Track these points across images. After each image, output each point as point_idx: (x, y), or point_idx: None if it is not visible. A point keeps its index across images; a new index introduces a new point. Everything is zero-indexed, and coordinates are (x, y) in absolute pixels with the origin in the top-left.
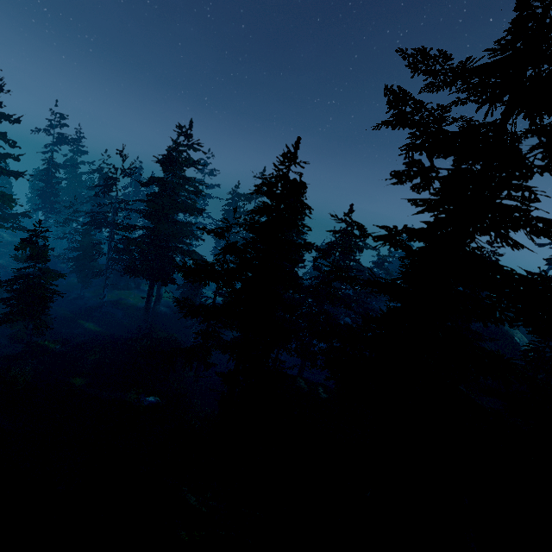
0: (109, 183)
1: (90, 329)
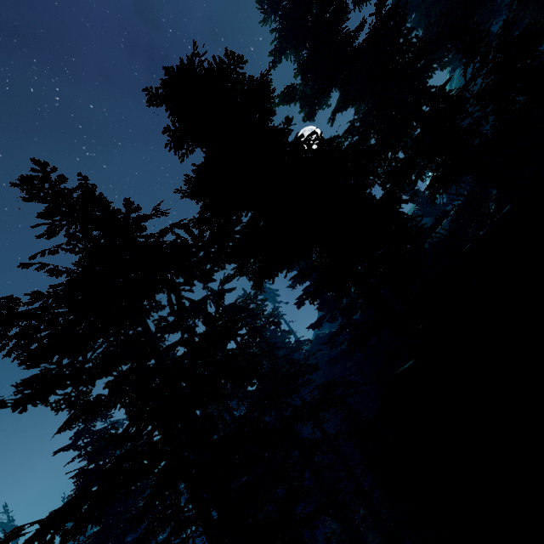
0: None
1: None
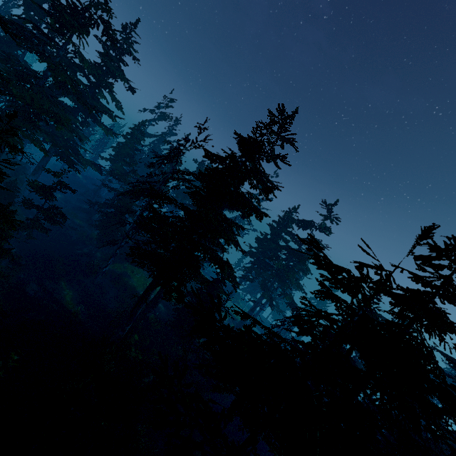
0: (178, 164)
1: (64, 300)
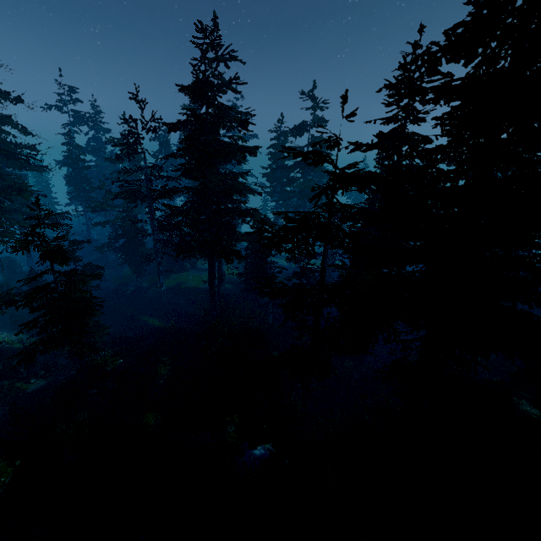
0: None
1: (155, 325)
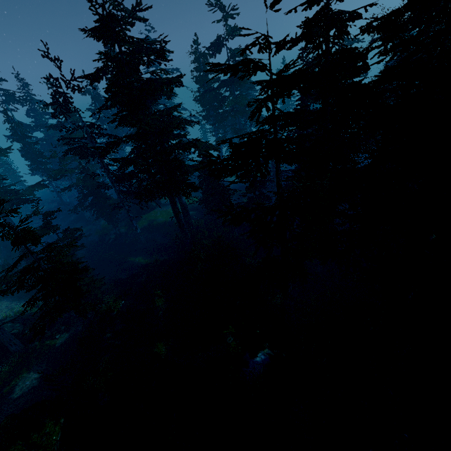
0: None
1: (142, 263)
